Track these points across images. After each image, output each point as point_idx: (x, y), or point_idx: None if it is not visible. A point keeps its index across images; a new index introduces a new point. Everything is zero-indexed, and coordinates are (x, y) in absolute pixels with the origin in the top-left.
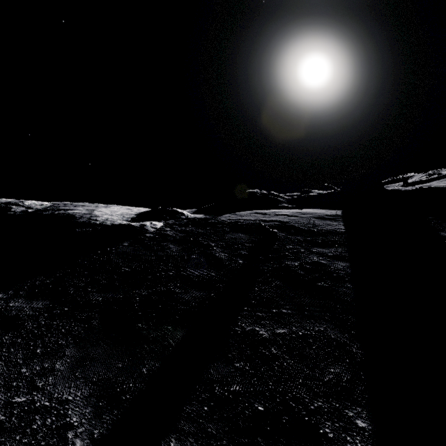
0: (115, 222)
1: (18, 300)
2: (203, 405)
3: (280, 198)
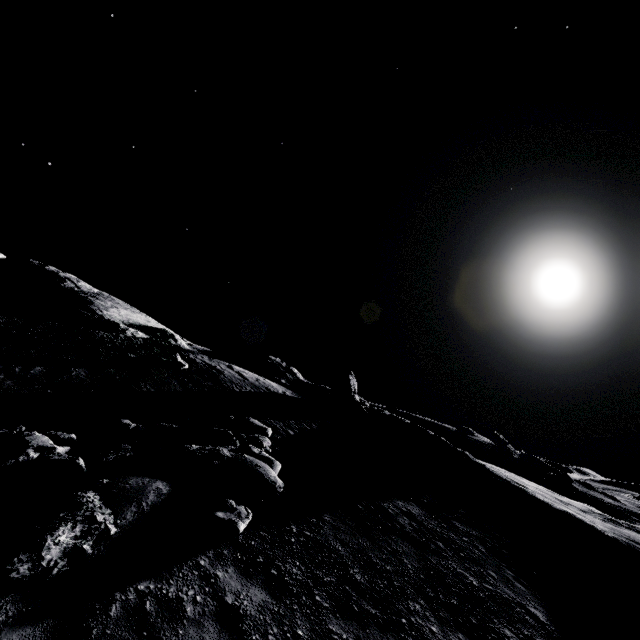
0: (112, 319)
1: (5, 321)
2: (15, 367)
3: (290, 375)
